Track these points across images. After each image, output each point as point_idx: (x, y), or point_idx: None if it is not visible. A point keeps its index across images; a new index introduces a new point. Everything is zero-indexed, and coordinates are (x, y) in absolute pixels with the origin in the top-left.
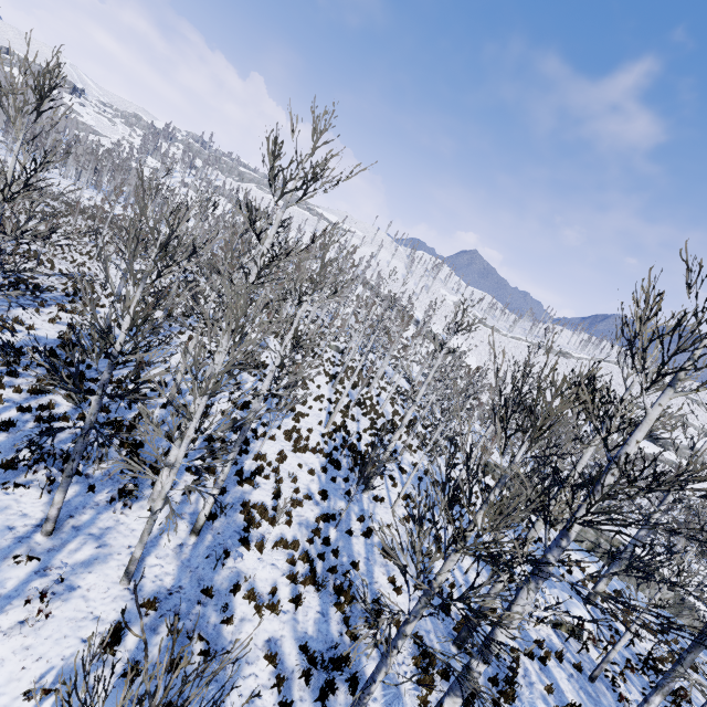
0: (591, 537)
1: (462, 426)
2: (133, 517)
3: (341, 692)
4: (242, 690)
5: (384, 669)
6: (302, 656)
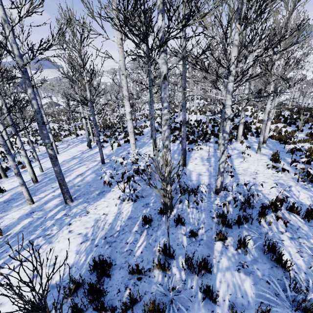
0: None
1: None
2: (237, 145)
3: None
4: None
5: None
6: None
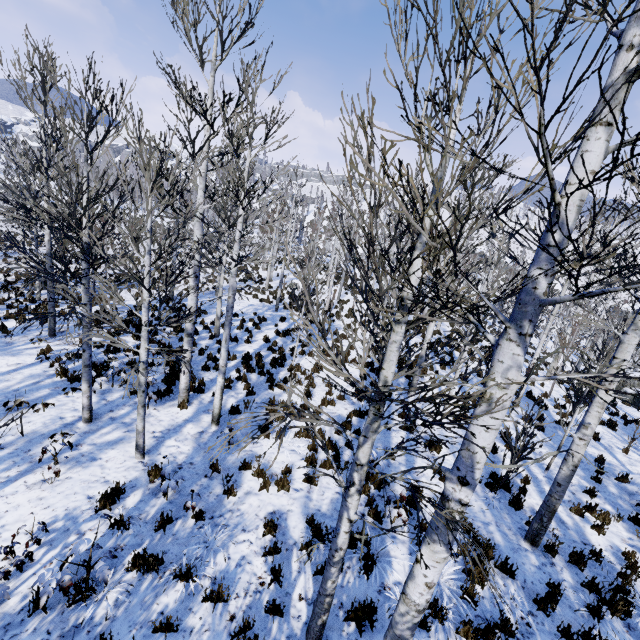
0: None
1: (552, 348)
2: (163, 412)
3: (353, 570)
4: (231, 554)
5: (346, 515)
6: (308, 530)
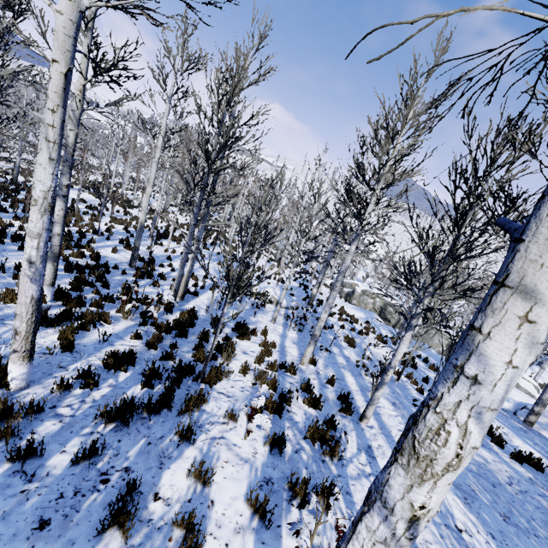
0: (395, 317)
1: None
2: None
3: (10, 241)
4: None
5: None
6: None
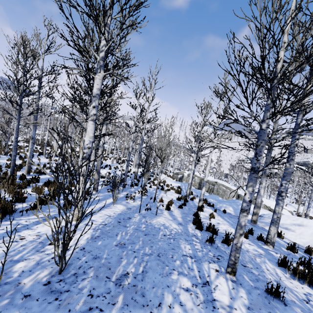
0: (207, 186)
1: None
2: None
3: None
4: None
5: None
6: None
